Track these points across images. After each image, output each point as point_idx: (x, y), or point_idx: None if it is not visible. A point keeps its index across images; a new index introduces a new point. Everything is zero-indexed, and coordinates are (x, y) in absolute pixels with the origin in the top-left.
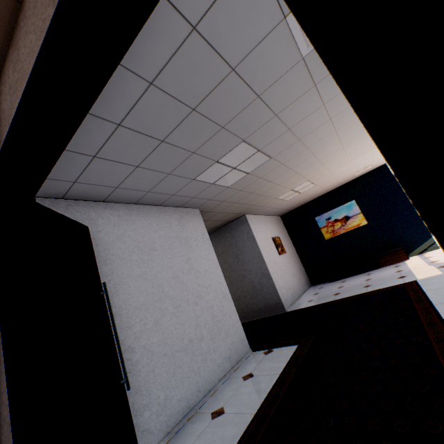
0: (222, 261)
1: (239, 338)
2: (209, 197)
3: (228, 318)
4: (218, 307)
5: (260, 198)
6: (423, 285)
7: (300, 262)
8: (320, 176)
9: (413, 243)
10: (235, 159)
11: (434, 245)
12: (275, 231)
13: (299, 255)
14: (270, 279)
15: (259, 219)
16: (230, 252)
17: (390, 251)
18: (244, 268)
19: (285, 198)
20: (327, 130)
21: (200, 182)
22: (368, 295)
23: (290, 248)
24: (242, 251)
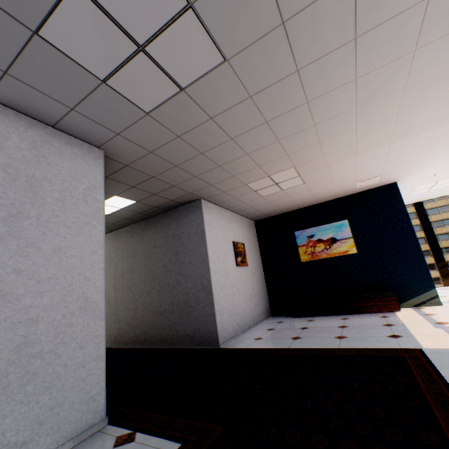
0: (157, 256)
1: (84, 395)
2: (113, 125)
3: (73, 351)
4: (53, 325)
5: (220, 172)
6: (439, 364)
7: (263, 283)
8: (312, 167)
9: (410, 291)
10: (132, 4)
11: (436, 300)
12: (241, 235)
13: (265, 274)
14: (210, 295)
15: (221, 213)
16: (170, 246)
17: (379, 294)
18: (182, 271)
19: (260, 191)
20: (342, 24)
21: (65, 56)
22: (341, 356)
23: (256, 262)
24: (185, 248)
